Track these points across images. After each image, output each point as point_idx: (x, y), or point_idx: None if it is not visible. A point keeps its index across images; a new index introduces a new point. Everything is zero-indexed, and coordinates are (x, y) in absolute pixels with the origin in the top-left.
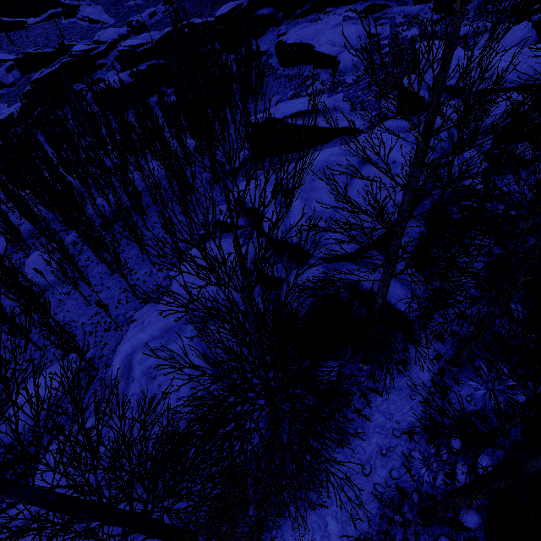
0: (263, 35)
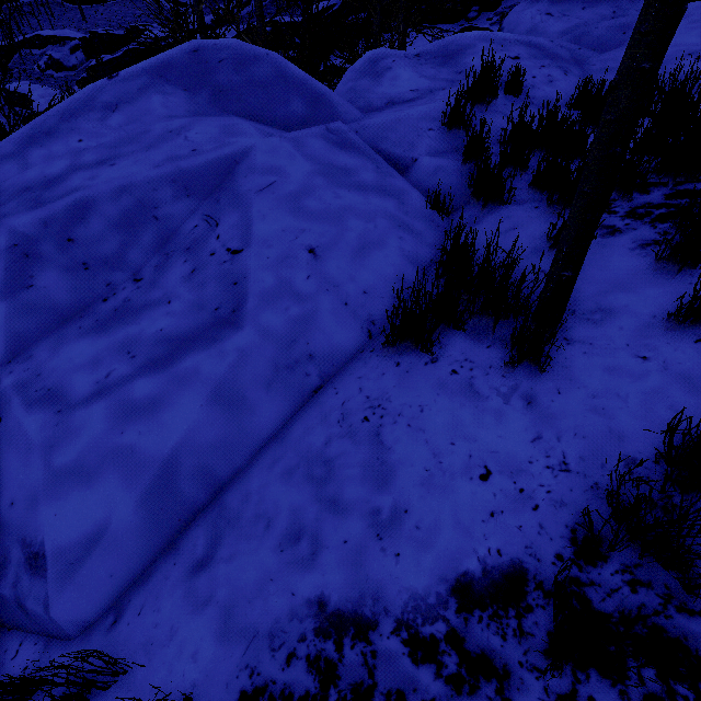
0: (353, 47)
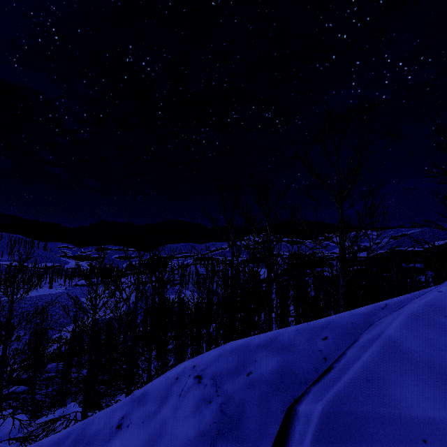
0: None
